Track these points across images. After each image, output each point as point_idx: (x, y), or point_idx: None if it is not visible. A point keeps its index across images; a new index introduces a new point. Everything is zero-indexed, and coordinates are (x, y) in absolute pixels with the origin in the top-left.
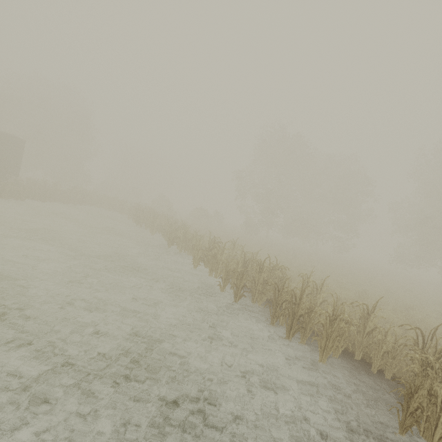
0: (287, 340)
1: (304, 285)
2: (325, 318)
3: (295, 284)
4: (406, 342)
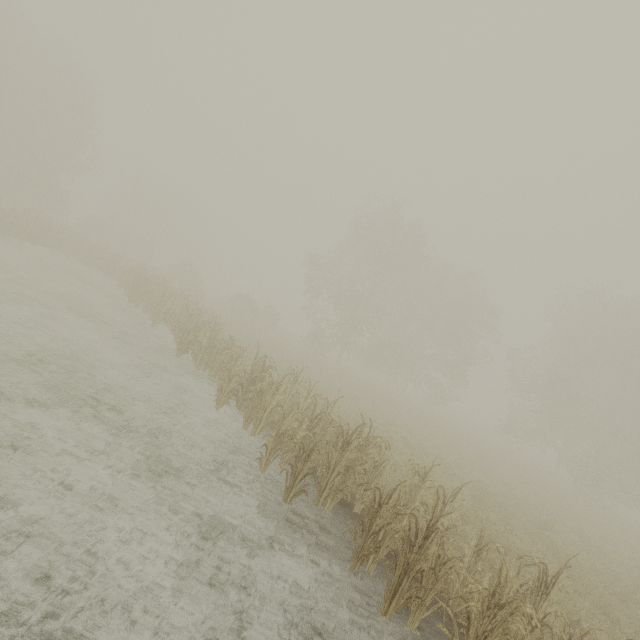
0: (382, 618)
1: (416, 486)
2: (481, 601)
3: (385, 463)
4: (569, 617)
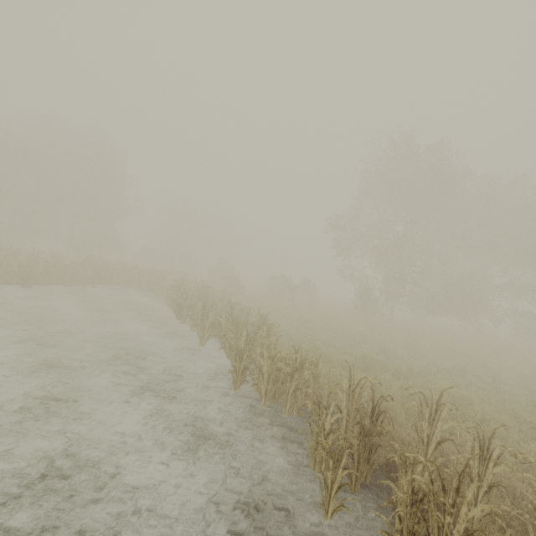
0: None
1: None
2: None
3: None
4: None
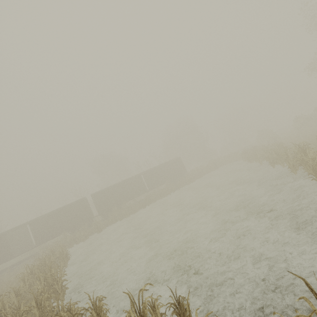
0: None
1: None
2: None
3: None
4: None
